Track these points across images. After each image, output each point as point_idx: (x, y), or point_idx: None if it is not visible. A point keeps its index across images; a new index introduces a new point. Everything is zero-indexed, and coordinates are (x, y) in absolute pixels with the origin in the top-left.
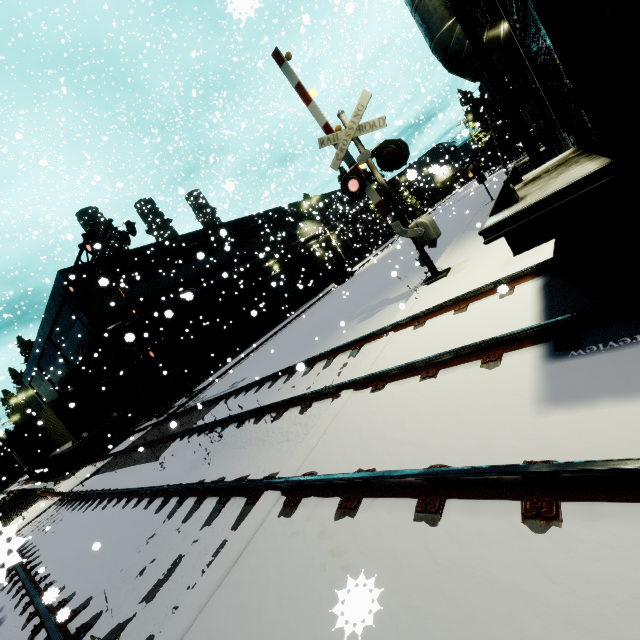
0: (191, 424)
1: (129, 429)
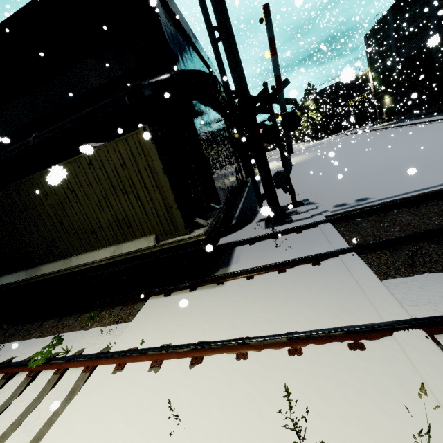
0: None
1: (218, 239)
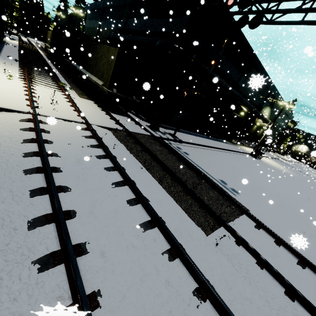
0: (220, 209)
1: (129, 111)
